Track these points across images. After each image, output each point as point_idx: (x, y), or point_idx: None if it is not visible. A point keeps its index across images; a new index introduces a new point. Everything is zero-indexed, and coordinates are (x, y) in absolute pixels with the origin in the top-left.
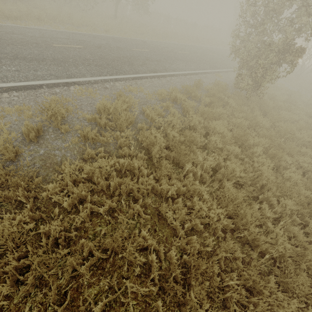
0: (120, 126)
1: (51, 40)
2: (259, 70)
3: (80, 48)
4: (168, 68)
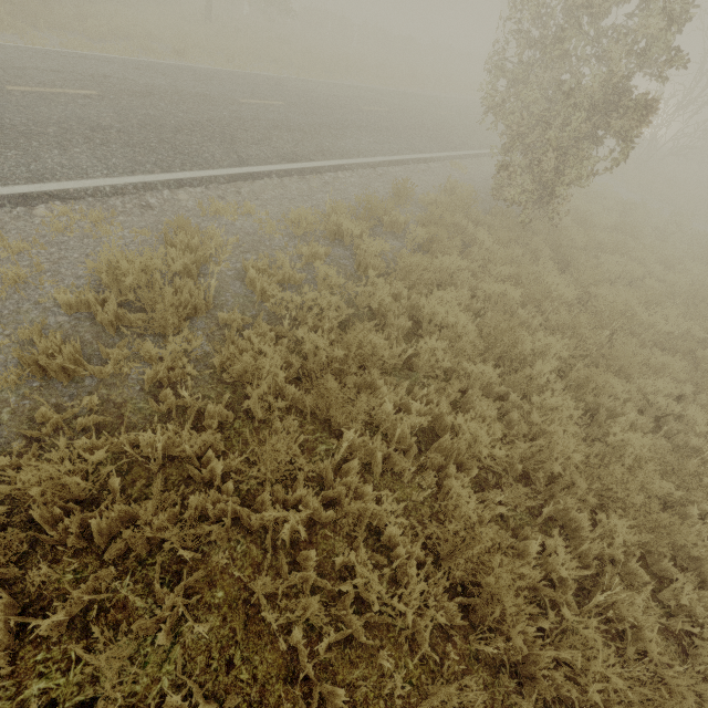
0: (163, 322)
1: (7, 73)
2: (550, 156)
3: (88, 95)
4: (331, 149)
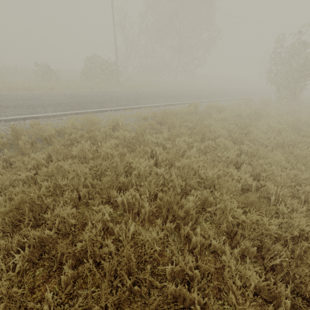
0: (220, 111)
1: (160, 92)
2: (292, 85)
3: (175, 93)
4: (225, 97)
